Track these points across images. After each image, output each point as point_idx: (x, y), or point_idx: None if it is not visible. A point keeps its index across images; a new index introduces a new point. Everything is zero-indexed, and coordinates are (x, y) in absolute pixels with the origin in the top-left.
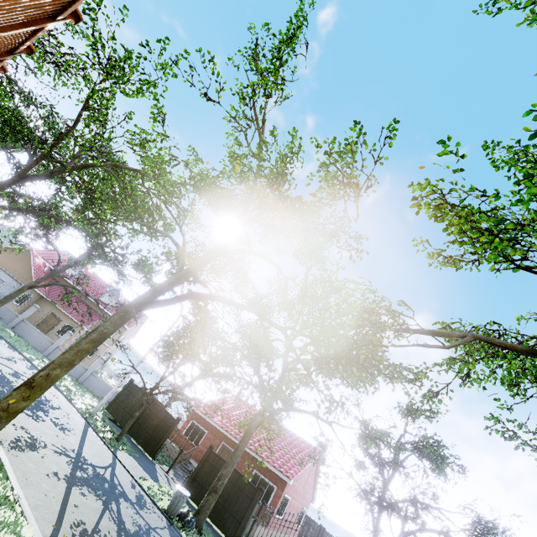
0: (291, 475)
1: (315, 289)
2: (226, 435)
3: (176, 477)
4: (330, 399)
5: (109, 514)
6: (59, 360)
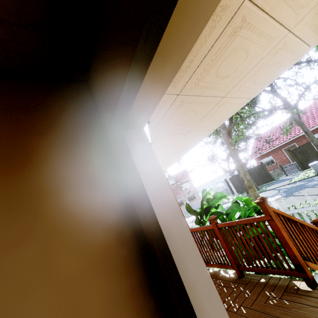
0: None
1: None
2: (280, 146)
3: (291, 174)
4: None
5: (316, 186)
6: (242, 175)
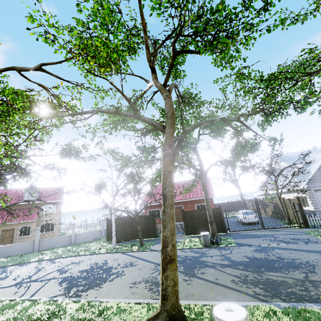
0: (213, 194)
1: (196, 94)
2: None
3: None
4: (272, 140)
5: (218, 268)
6: (169, 232)
